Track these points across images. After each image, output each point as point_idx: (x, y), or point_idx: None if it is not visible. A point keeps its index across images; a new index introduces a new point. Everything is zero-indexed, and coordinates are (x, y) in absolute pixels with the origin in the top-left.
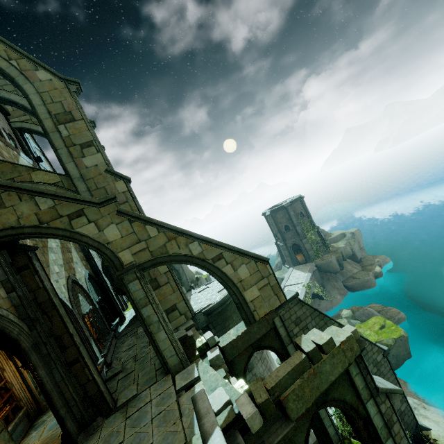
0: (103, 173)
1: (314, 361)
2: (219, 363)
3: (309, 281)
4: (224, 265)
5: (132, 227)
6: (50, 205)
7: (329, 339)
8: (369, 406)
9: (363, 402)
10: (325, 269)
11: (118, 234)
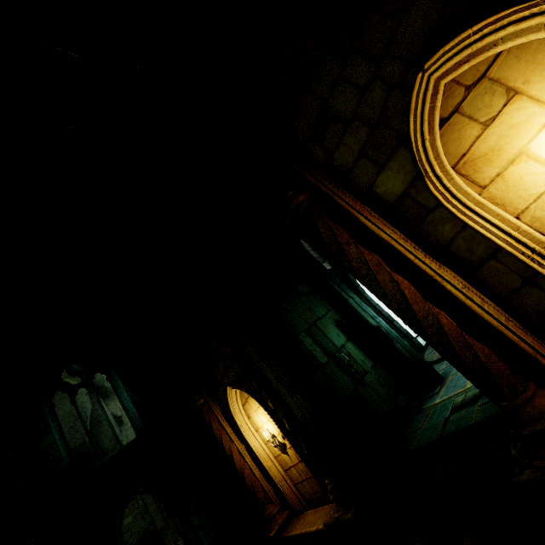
0: None
1: None
2: None
3: None
4: None
5: None
6: None
7: None
8: None
9: None
10: None
11: None
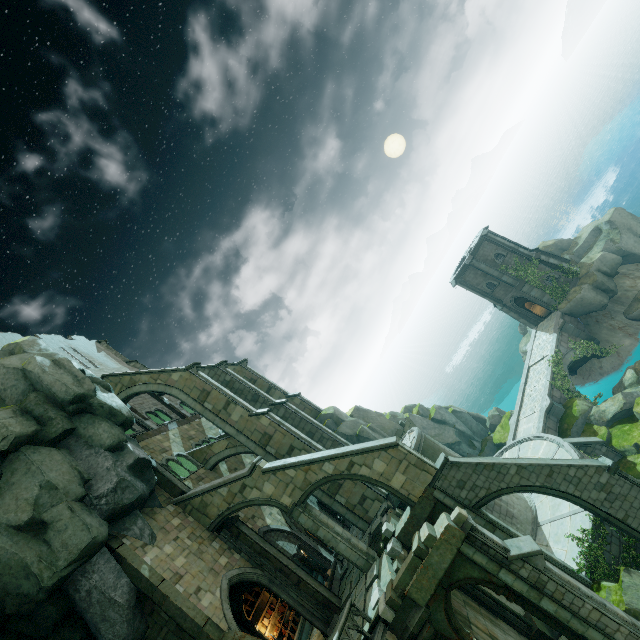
0: (249, 419)
1: (423, 557)
2: (396, 553)
3: (554, 350)
4: (359, 469)
5: (277, 477)
6: (227, 490)
7: (427, 536)
8: (502, 575)
9: (492, 574)
10: (580, 312)
11: (272, 487)
